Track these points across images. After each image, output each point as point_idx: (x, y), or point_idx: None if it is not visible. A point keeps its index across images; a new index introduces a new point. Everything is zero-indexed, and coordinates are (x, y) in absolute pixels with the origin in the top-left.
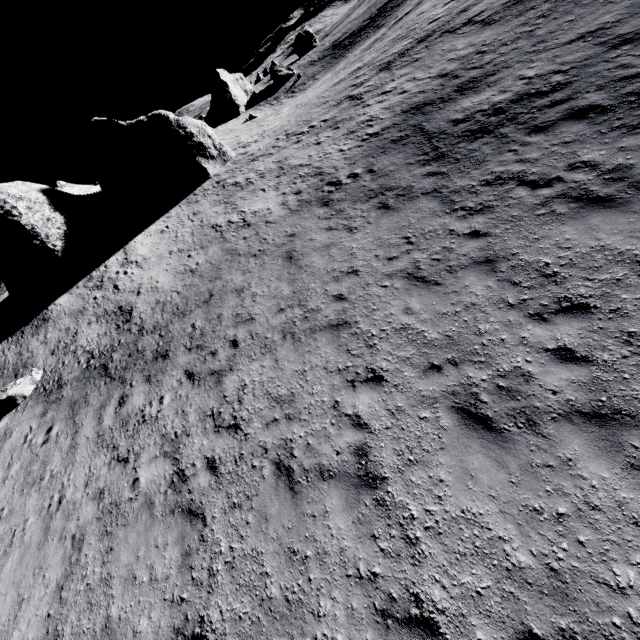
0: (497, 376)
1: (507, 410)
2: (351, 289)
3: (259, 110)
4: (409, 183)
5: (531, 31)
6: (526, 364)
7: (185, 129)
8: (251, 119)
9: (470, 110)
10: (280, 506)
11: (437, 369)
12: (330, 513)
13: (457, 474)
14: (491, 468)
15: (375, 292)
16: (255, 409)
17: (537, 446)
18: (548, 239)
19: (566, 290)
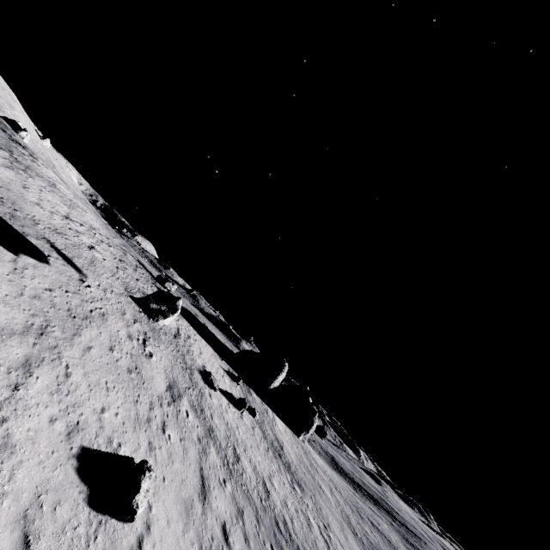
0: None
1: None
2: None
3: None
4: None
5: None
6: None
7: (314, 423)
8: None
9: None
10: None
11: None
12: None
13: None
14: None
15: None
16: None
17: None
18: None
19: None
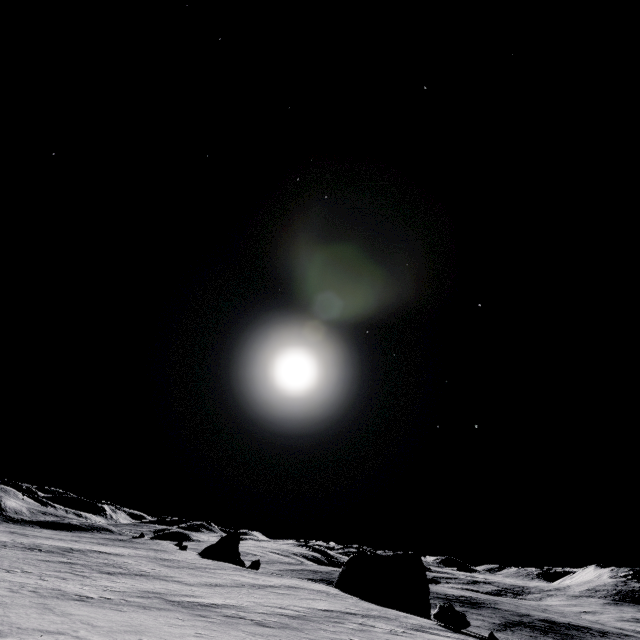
0: None
1: None
2: None
3: None
4: None
5: None
6: None
7: None
8: None
9: None
10: None
11: None
12: None
13: None
14: None
15: None
16: None
17: None
18: None
19: None
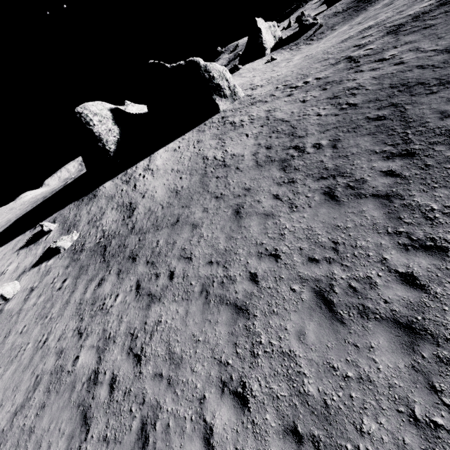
0: None
1: None
2: (265, 274)
3: (280, 53)
4: (364, 175)
5: None
6: None
7: (209, 73)
8: (271, 61)
9: None
10: None
11: (297, 439)
12: None
13: None
14: None
15: (282, 291)
16: (155, 352)
17: None
18: None
19: None
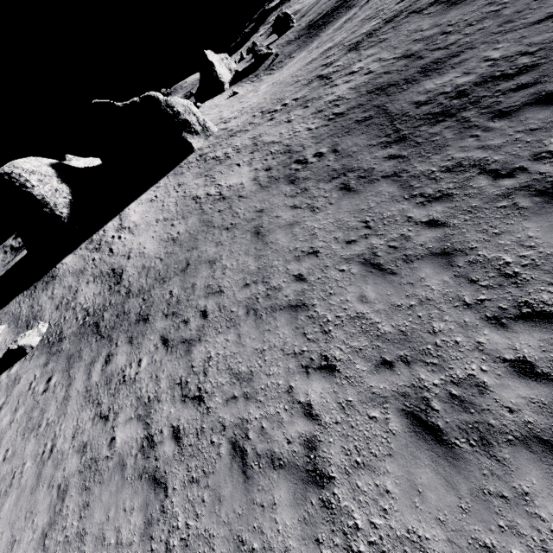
0: (450, 382)
1: (459, 423)
2: (310, 270)
3: (241, 86)
4: (370, 165)
5: (498, 10)
6: (481, 373)
7: (173, 108)
8: (234, 95)
9: (433, 92)
10: (233, 489)
11: (389, 365)
12: (278, 506)
13: (404, 487)
14: (440, 487)
15: (333, 275)
16: (217, 383)
17: (490, 470)
18: (509, 235)
19: (527, 294)
